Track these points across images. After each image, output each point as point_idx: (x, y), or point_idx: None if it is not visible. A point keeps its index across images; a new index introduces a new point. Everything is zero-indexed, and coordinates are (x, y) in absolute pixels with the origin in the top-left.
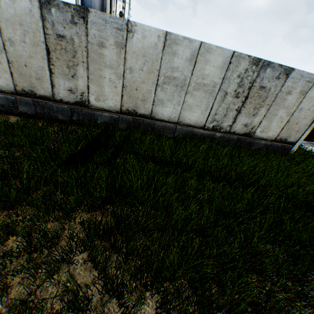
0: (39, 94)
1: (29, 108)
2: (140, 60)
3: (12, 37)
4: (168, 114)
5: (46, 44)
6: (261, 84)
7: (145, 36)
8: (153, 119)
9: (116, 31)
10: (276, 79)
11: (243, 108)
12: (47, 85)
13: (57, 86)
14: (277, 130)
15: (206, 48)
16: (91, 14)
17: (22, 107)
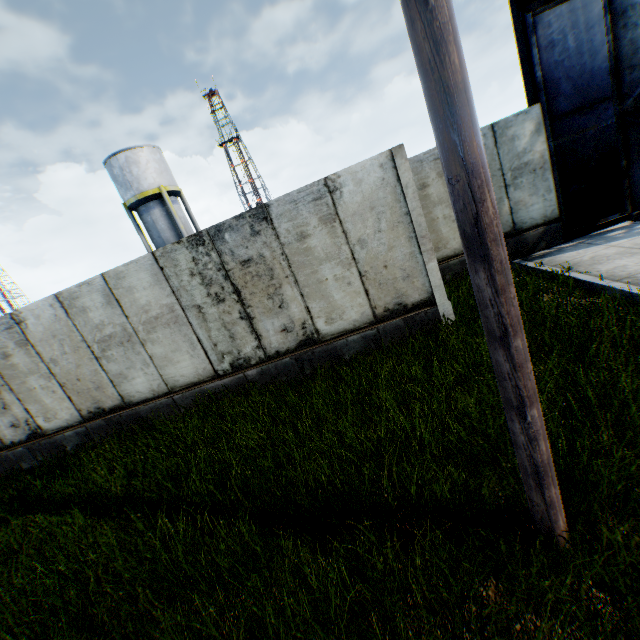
0: None
1: None
2: (55, 343)
3: None
4: (147, 387)
5: None
6: (239, 258)
7: (40, 315)
8: (133, 406)
9: (9, 332)
10: (255, 236)
11: (249, 308)
12: None
13: None
14: (360, 301)
15: (115, 275)
16: None
17: None
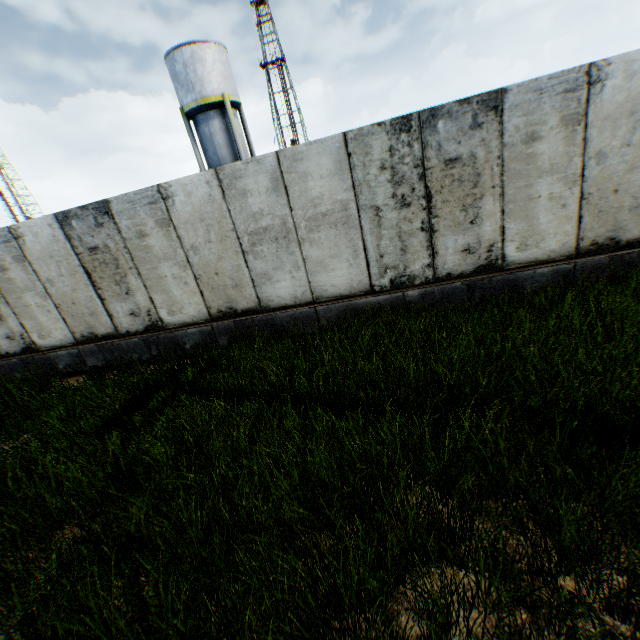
0: (101, 334)
1: (97, 358)
2: (200, 228)
3: (49, 275)
4: (289, 292)
5: (84, 267)
6: (445, 156)
7: (190, 192)
8: (268, 311)
9: (150, 207)
10: (474, 129)
11: (434, 219)
12: (105, 318)
13: (116, 314)
14: (567, 228)
15: (290, 156)
16: (114, 204)
17: (90, 359)
